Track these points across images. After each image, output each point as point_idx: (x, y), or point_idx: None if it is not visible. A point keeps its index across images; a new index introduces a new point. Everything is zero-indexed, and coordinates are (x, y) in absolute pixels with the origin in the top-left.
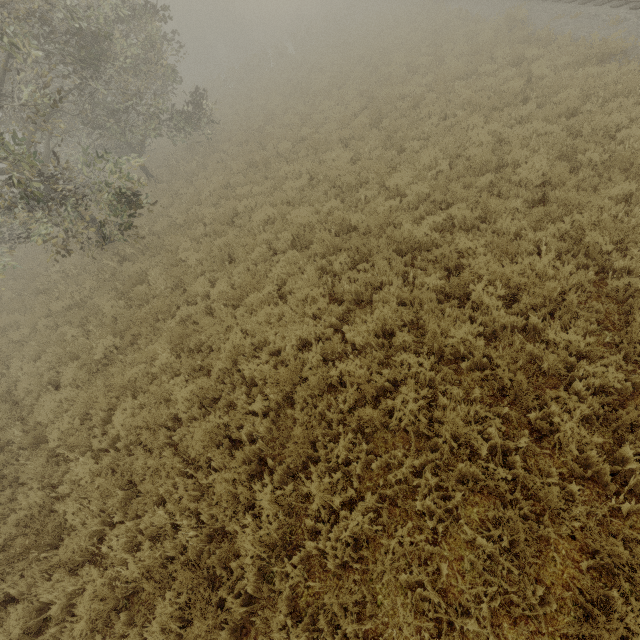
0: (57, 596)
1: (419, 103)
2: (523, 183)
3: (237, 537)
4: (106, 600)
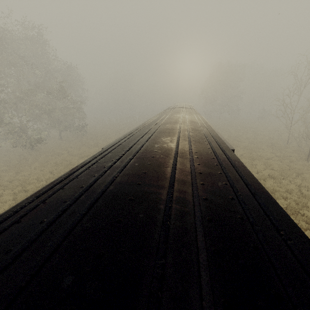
0: None
1: None
2: None
3: None
4: None
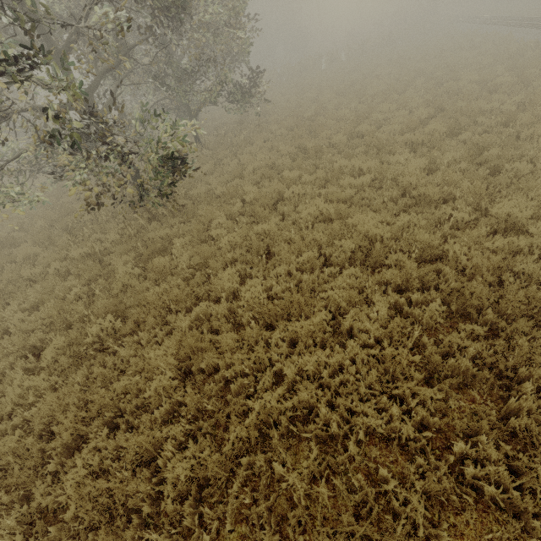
0: None
1: (511, 121)
2: None
3: None
4: None
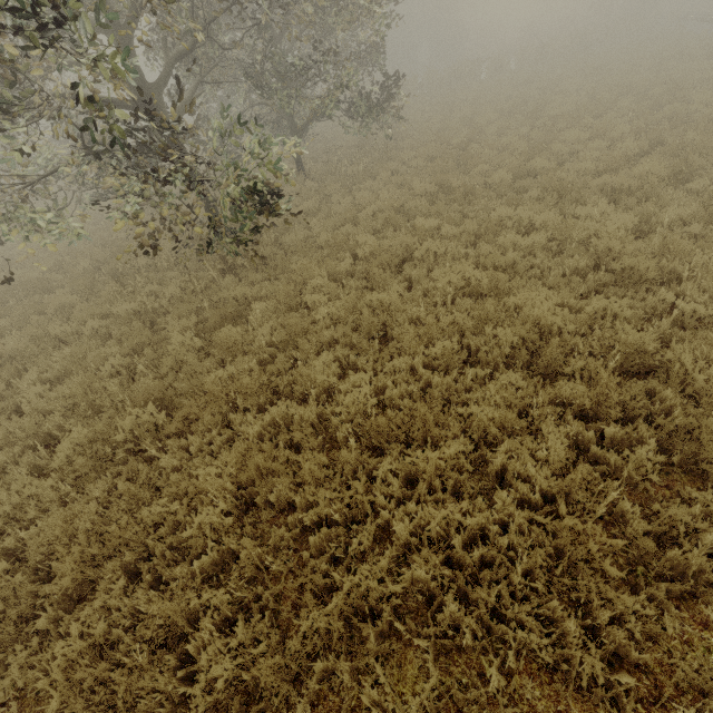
0: None
1: None
2: None
3: None
4: None
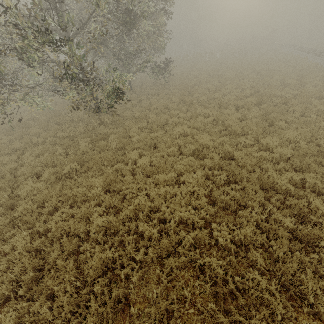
0: None
1: (287, 102)
2: None
3: None
4: None
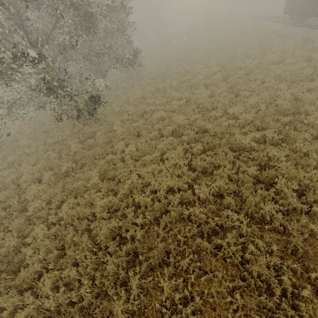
0: (8, 305)
1: (250, 72)
2: (310, 125)
3: (114, 303)
4: (33, 317)
